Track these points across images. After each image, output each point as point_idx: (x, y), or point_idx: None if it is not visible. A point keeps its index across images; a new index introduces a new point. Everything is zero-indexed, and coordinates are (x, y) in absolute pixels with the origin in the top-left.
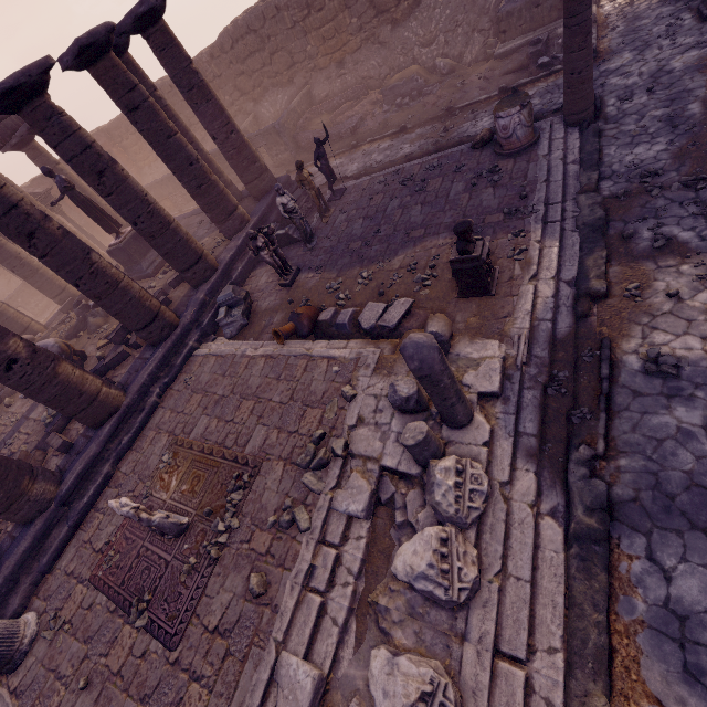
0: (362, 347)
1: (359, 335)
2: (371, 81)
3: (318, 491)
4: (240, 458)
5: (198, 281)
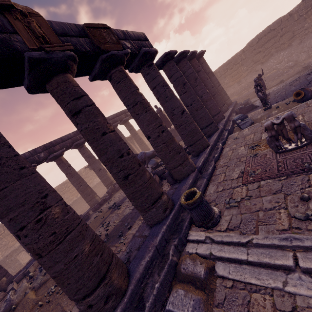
0: None
1: None
2: (253, 82)
3: None
4: None
5: (219, 120)
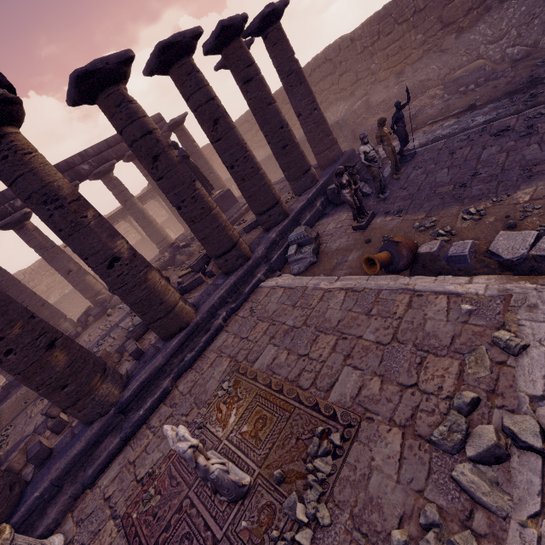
0: (504, 283)
1: (489, 270)
2: (429, 82)
3: (499, 510)
4: (322, 407)
5: (271, 223)
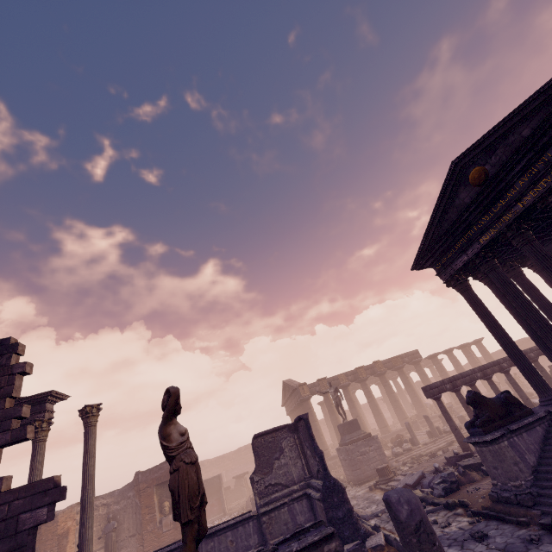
0: None
1: None
2: None
3: None
4: None
5: None
